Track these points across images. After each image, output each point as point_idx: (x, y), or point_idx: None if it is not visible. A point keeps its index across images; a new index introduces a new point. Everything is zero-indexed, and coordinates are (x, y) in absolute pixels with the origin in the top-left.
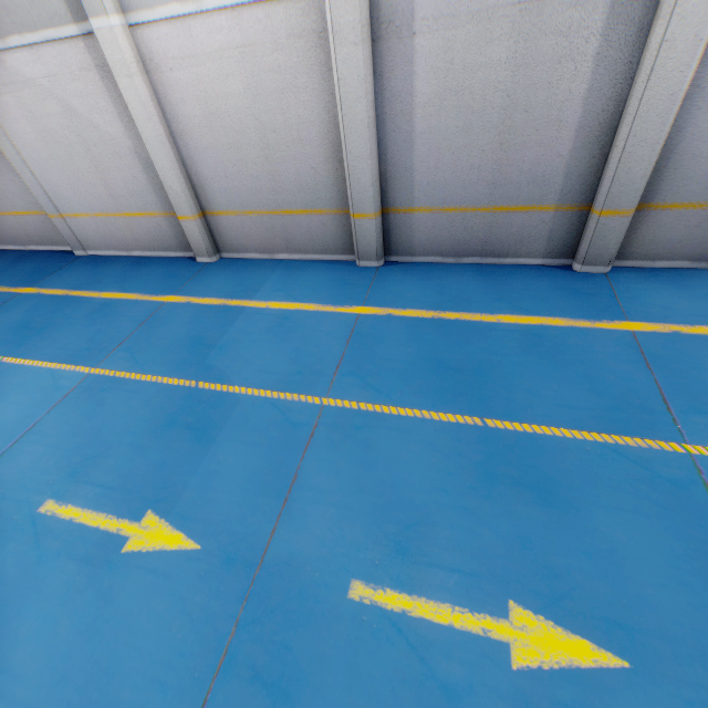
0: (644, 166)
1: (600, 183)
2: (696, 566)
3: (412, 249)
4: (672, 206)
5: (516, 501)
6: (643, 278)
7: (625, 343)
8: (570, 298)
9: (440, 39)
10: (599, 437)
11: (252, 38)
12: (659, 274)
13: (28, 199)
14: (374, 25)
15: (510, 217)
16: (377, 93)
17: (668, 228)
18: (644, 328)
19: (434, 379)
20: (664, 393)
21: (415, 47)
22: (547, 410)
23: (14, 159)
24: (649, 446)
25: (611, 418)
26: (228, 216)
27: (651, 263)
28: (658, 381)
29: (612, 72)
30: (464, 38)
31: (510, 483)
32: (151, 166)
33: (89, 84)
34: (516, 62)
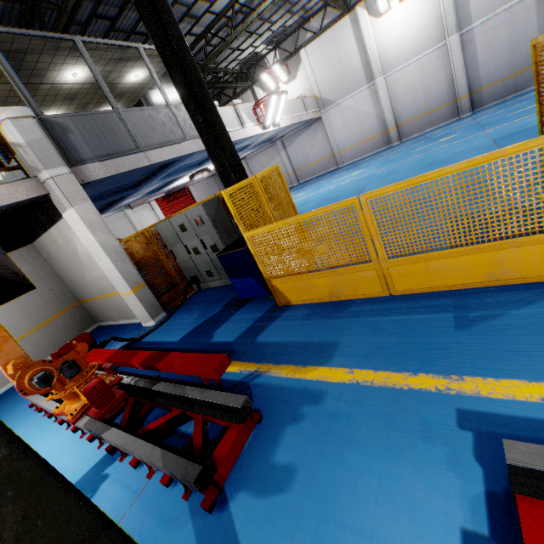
0: None
1: None
2: None
3: (483, 104)
4: None
5: None
6: None
7: None
8: None
9: (483, 38)
10: None
11: (423, 64)
12: None
13: (325, 153)
14: (462, 44)
15: (522, 74)
16: (464, 60)
17: None
18: None
19: (510, 106)
20: None
21: (475, 43)
22: None
23: (330, 137)
24: None
25: None
26: (406, 123)
27: None
28: None
29: (542, 21)
30: (491, 35)
31: None
32: (380, 117)
33: (366, 100)
34: (509, 32)
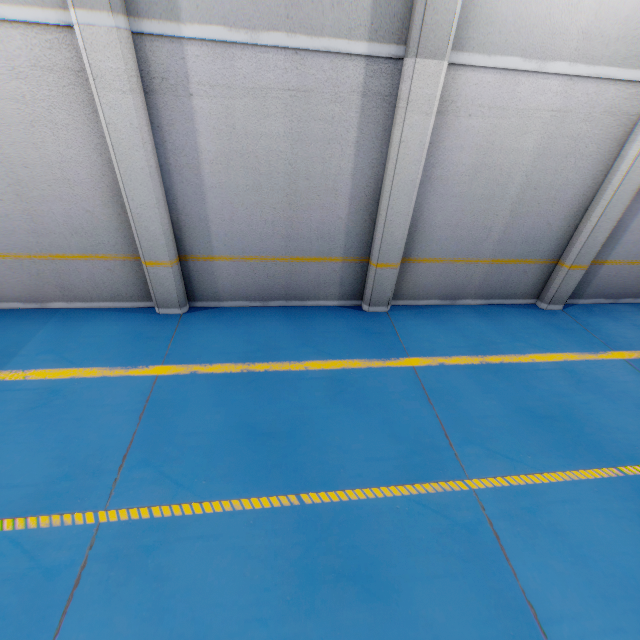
0: (402, 231)
1: (373, 241)
2: (501, 626)
3: (217, 294)
4: (424, 260)
5: (340, 604)
6: (413, 315)
7: (410, 380)
8: (364, 338)
9: (219, 104)
10: (405, 490)
11: None
12: (423, 311)
13: None
14: (145, 77)
15: (306, 266)
16: (158, 143)
17: (424, 276)
18: (421, 362)
19: (245, 452)
20: (445, 427)
21: (194, 106)
22: (358, 469)
23: None
24: (444, 489)
25: (411, 465)
26: None
27: (416, 302)
28: (439, 415)
29: (369, 157)
30: (242, 107)
31: (332, 580)
32: None
33: None
34: (293, 137)
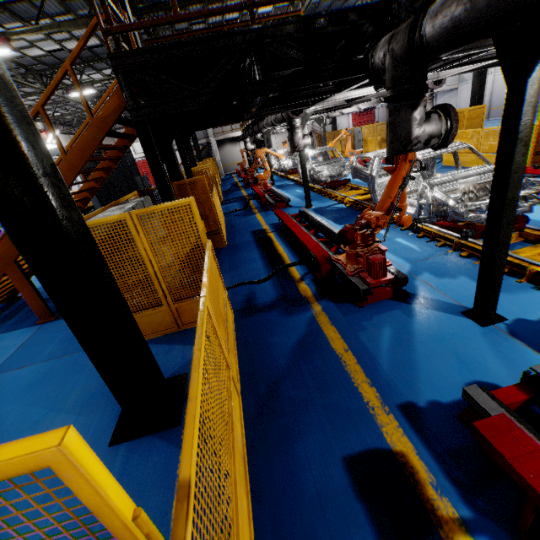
0: None
1: None
2: None
3: None
4: None
5: None
6: None
7: None
8: None
9: None
10: None
11: None
12: None
13: None
14: None
15: None
16: None
17: None
18: None
19: None
20: None
21: None
22: None
23: (458, 102)
24: None
25: None
26: (494, 109)
27: None
28: None
29: None
30: None
31: None
32: (484, 100)
33: None
34: None
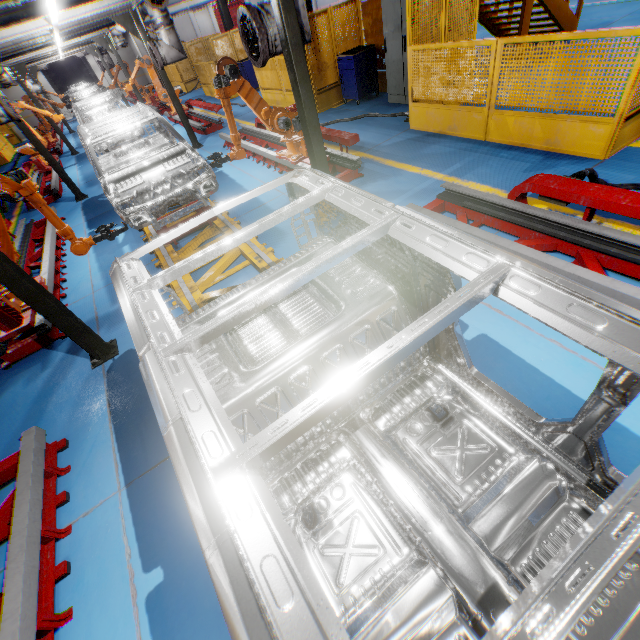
0: None
1: None
2: None
3: None
4: None
5: None
6: None
7: None
8: None
9: None
10: None
11: None
12: None
13: (334, 2)
14: None
15: None
16: None
17: None
18: None
19: None
20: None
21: None
22: None
23: None
24: None
25: None
26: None
27: None
28: None
29: None
30: None
31: None
32: None
33: None
34: None
